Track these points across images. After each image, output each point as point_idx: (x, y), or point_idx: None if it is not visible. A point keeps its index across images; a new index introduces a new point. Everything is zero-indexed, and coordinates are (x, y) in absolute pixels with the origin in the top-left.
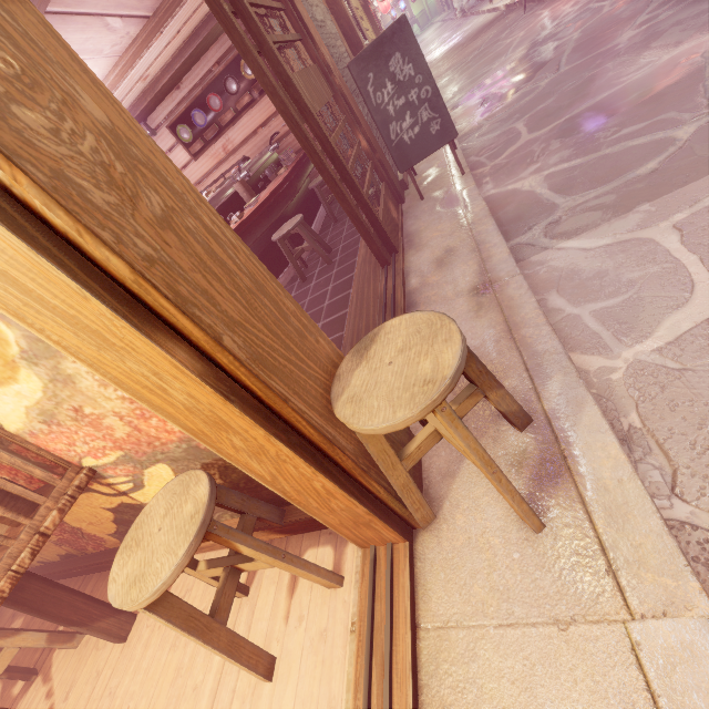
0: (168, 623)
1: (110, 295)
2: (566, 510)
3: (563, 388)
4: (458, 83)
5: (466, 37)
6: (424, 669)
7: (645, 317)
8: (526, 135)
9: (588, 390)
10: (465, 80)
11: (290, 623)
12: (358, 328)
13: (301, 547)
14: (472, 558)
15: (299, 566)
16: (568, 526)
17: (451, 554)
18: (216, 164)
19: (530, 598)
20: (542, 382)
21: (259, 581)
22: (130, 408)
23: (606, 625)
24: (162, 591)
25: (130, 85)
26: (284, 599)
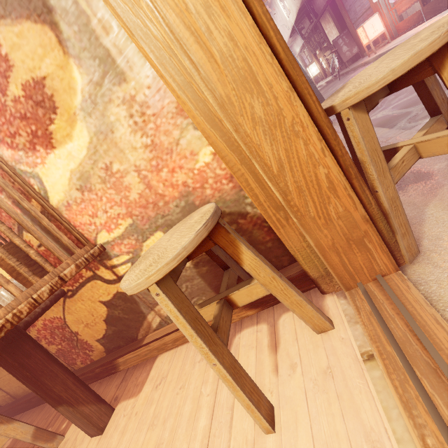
0: (179, 313)
1: None
2: None
3: None
4: None
5: None
6: None
7: None
8: None
9: None
10: None
11: (281, 373)
12: None
13: (274, 315)
14: None
15: (294, 291)
16: None
17: None
18: None
19: None
20: None
21: (236, 350)
22: (148, 158)
23: None
24: (181, 257)
25: None
26: (267, 357)
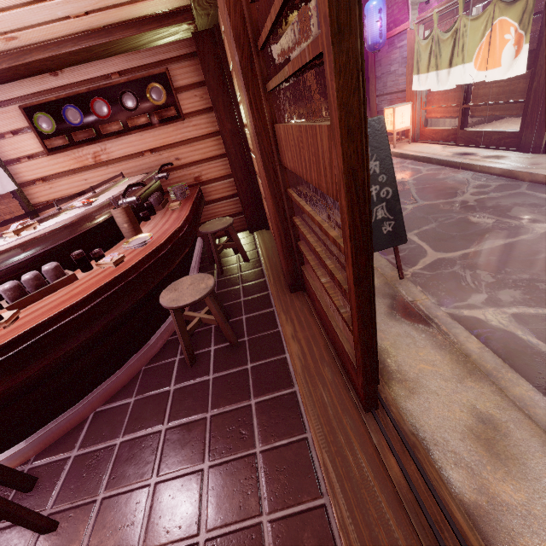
0: None
1: None
2: None
3: None
4: None
5: None
6: None
7: None
8: (433, 252)
9: None
10: None
11: None
12: None
13: None
14: None
15: None
16: None
17: None
18: (78, 168)
19: None
20: None
21: None
22: None
23: None
24: None
25: None
26: None
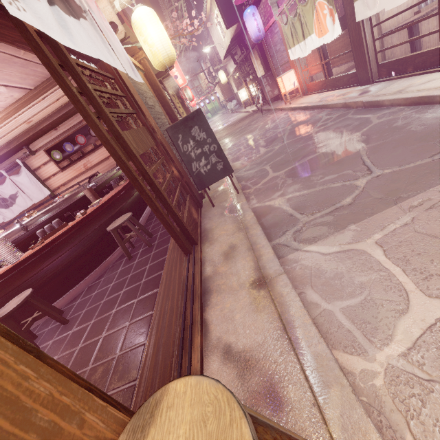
0: None
1: None
2: None
3: (343, 407)
4: (231, 142)
5: (235, 121)
6: None
7: (382, 319)
8: (272, 173)
9: (367, 413)
10: (235, 141)
11: None
12: (164, 309)
13: None
14: None
15: None
16: None
17: None
18: (78, 174)
19: None
20: (322, 397)
21: None
22: None
23: None
24: None
25: (15, 125)
26: None
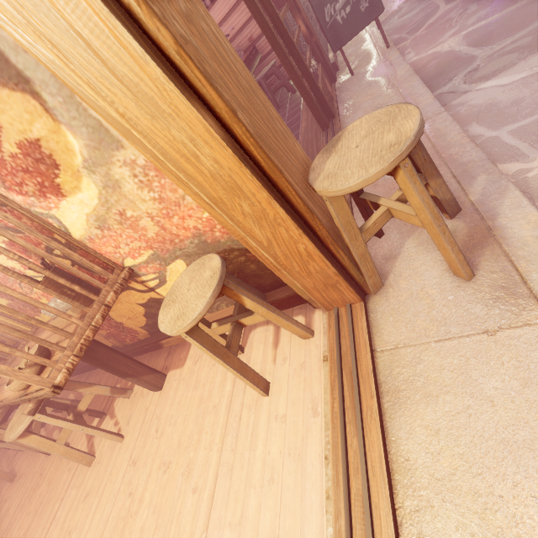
0: (202, 346)
1: (161, 63)
2: (492, 262)
3: (487, 183)
4: None
5: None
6: (382, 373)
7: None
8: (444, 6)
9: (510, 181)
10: None
11: (277, 363)
12: None
13: None
14: (414, 305)
15: (285, 318)
16: (494, 272)
17: (397, 305)
18: None
19: (463, 321)
20: (468, 183)
21: (251, 343)
22: (158, 208)
23: (528, 327)
24: (198, 319)
25: None
26: (270, 351)
